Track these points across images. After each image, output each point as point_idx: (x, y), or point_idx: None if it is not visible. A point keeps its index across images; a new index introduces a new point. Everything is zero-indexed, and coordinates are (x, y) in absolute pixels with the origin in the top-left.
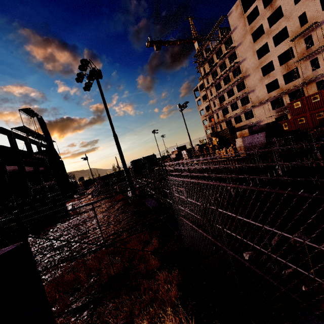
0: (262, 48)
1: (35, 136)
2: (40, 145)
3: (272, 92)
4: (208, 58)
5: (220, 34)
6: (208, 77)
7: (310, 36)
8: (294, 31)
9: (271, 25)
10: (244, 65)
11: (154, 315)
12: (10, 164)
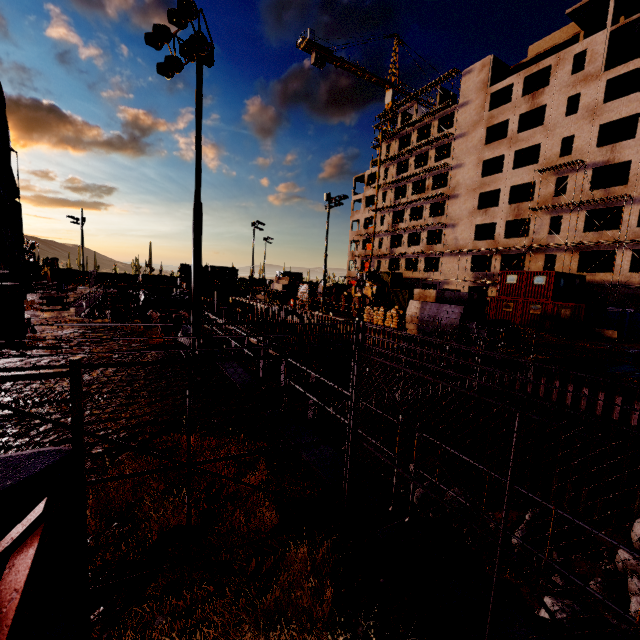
0: (493, 160)
1: None
2: None
3: (481, 242)
4: (403, 133)
5: (438, 100)
6: (391, 166)
7: (564, 177)
8: (549, 158)
9: (519, 128)
10: (457, 176)
11: None
12: None
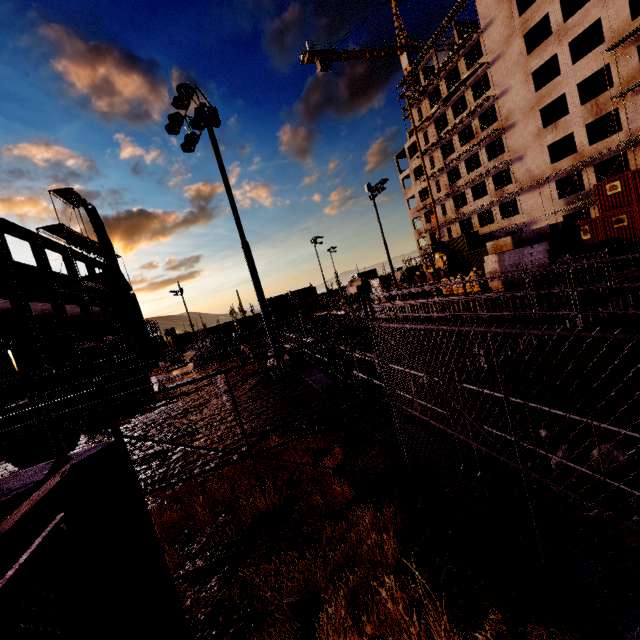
0: (545, 66)
1: (83, 246)
2: (92, 263)
3: (561, 162)
4: (430, 89)
5: (457, 37)
6: (428, 128)
7: None
8: (618, 28)
9: (566, 15)
10: (505, 104)
11: (356, 588)
12: (37, 299)
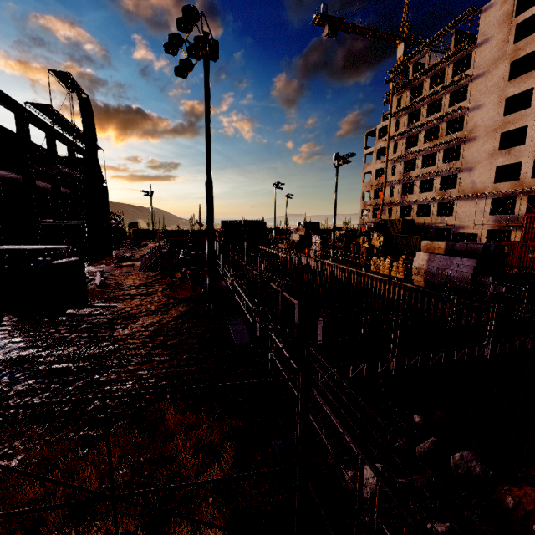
0: (519, 96)
1: (68, 130)
2: (74, 148)
3: (502, 184)
4: (414, 83)
5: (453, 43)
6: (402, 118)
7: None
8: None
9: None
10: (474, 118)
11: None
12: (8, 170)
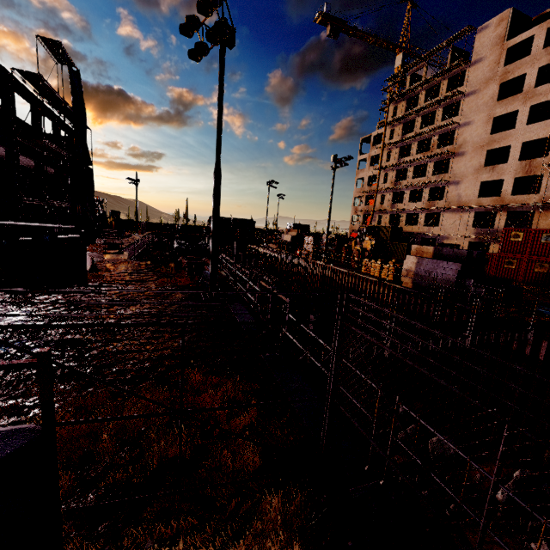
0: (505, 116)
1: (55, 104)
2: (59, 125)
3: (485, 199)
4: (411, 94)
5: (449, 59)
6: (397, 127)
7: None
8: None
9: (537, 82)
10: (464, 133)
11: None
12: None
